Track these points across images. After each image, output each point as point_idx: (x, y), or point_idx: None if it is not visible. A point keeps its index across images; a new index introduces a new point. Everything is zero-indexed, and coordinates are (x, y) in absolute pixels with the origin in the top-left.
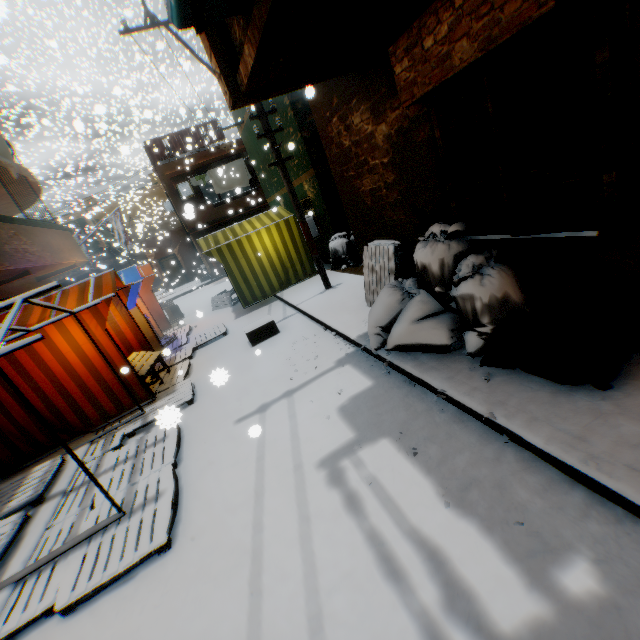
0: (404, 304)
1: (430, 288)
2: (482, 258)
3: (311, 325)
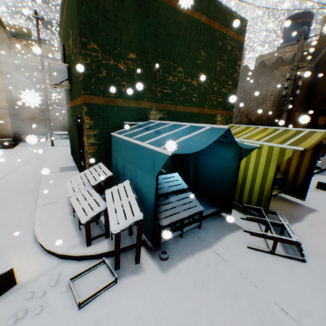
0: None
1: None
2: None
3: None
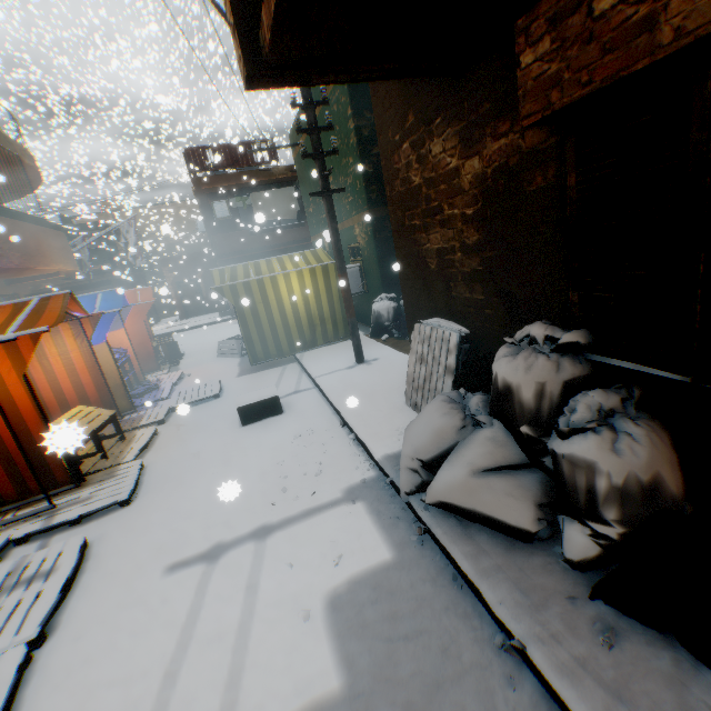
0: (464, 435)
1: (512, 423)
2: (616, 399)
3: (326, 412)
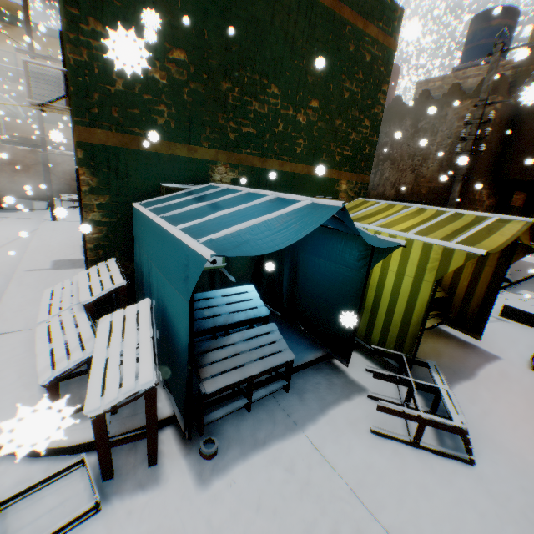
0: None
1: None
2: None
3: None
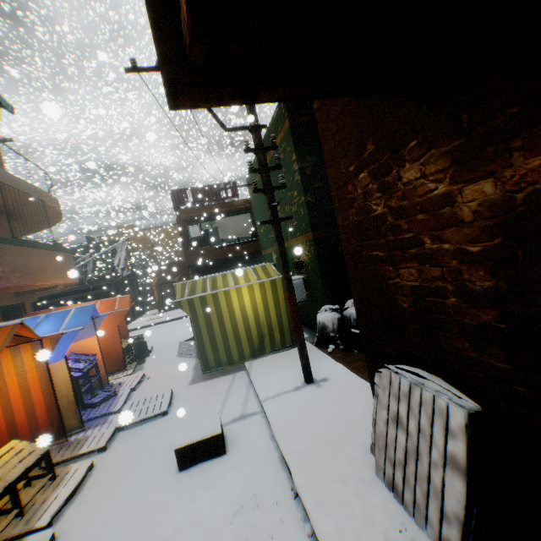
0: None
1: None
2: None
3: (274, 461)
